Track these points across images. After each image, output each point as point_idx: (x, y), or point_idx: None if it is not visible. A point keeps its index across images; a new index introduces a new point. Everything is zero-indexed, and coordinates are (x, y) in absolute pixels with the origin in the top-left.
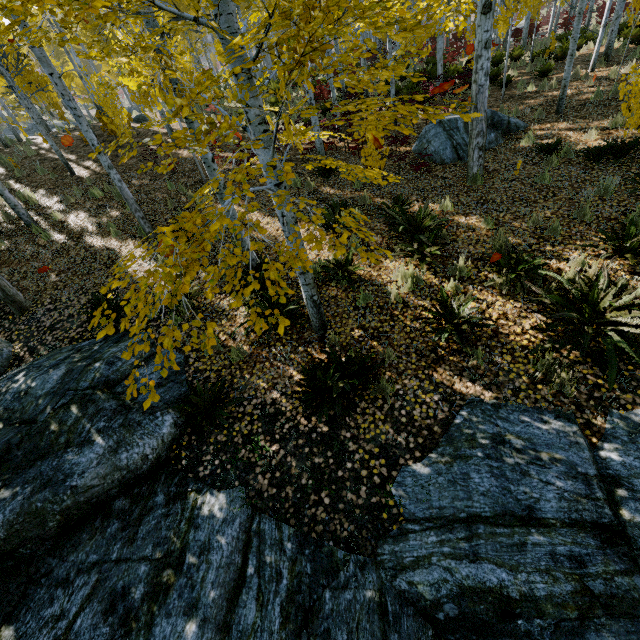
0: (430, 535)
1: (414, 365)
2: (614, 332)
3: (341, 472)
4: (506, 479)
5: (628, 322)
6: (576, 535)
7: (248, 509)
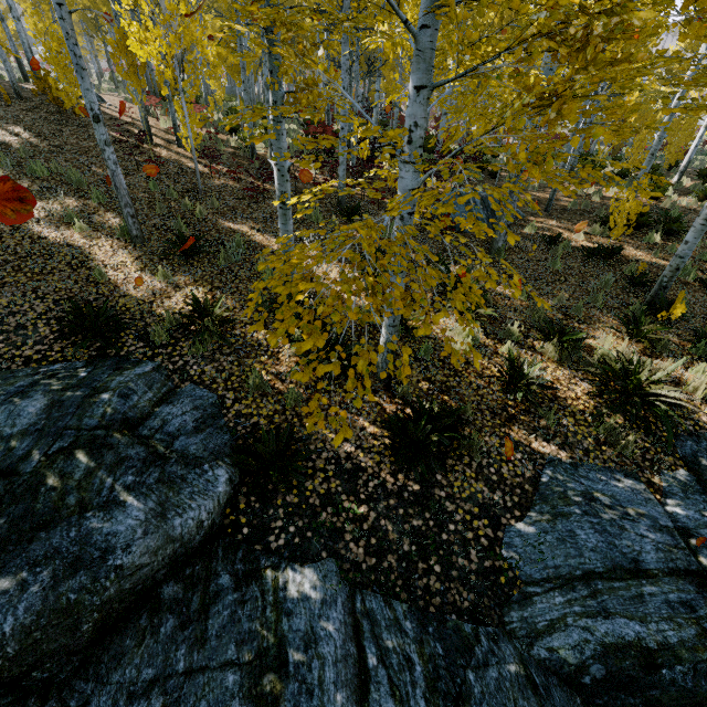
0: (555, 596)
1: (490, 422)
2: (659, 402)
3: (445, 535)
4: (609, 534)
5: (667, 394)
6: (677, 583)
7: (345, 585)
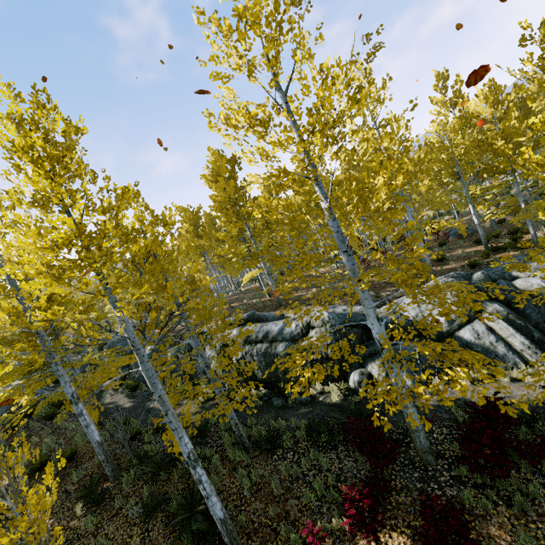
0: None
1: None
2: None
3: None
4: None
5: None
6: None
7: None
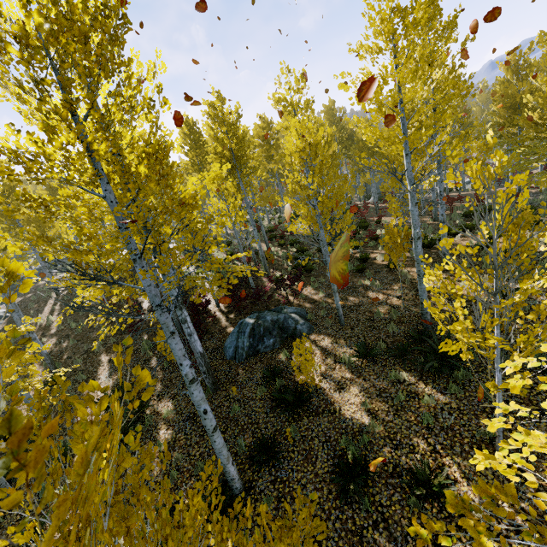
0: None
1: None
2: None
3: None
4: None
5: None
6: None
7: None
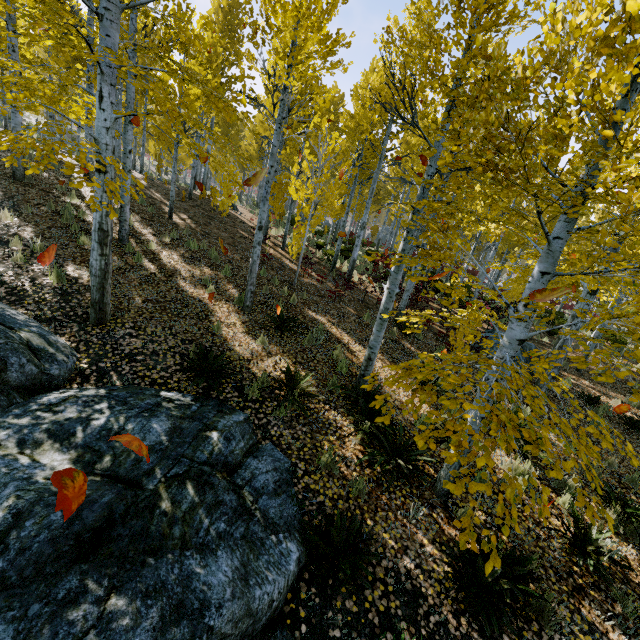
0: None
1: (556, 586)
2: None
3: None
4: None
5: None
6: None
7: None
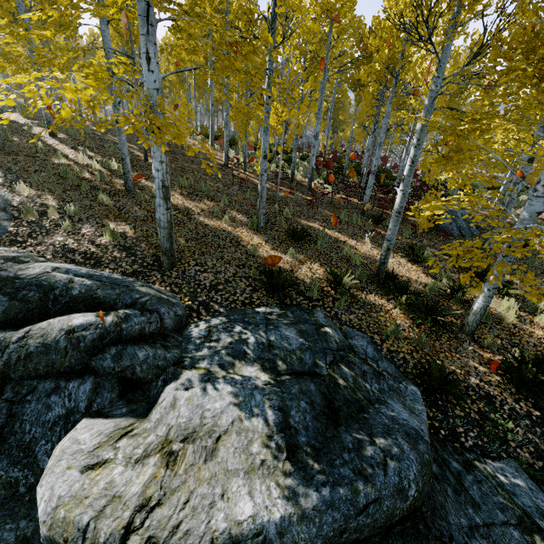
0: None
1: None
2: None
3: None
4: None
5: None
6: None
7: (531, 479)
